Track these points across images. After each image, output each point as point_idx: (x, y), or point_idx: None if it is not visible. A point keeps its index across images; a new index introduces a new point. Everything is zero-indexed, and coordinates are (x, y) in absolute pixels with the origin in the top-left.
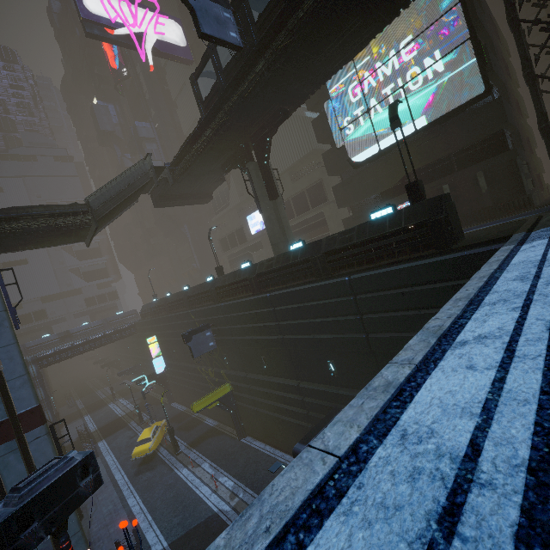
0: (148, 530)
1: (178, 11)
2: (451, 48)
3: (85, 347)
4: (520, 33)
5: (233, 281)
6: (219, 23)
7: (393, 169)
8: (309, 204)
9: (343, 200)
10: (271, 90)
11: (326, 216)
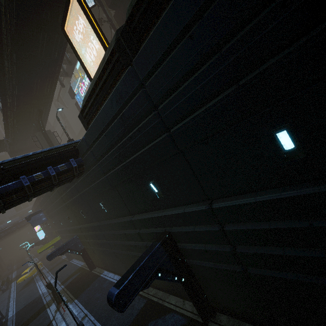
0: (11, 311)
1: None
2: None
3: (1, 235)
4: None
5: None
6: None
7: None
8: None
9: None
10: (24, 105)
11: None
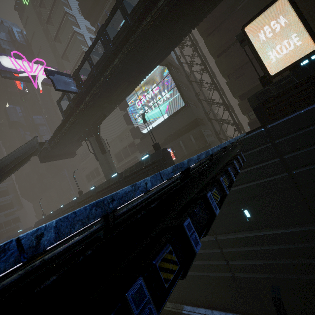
0: None
1: (56, 65)
2: (170, 89)
3: None
4: (192, 85)
5: (85, 198)
6: (66, 84)
7: (159, 135)
8: (130, 153)
9: (141, 150)
10: (95, 107)
11: (138, 158)
